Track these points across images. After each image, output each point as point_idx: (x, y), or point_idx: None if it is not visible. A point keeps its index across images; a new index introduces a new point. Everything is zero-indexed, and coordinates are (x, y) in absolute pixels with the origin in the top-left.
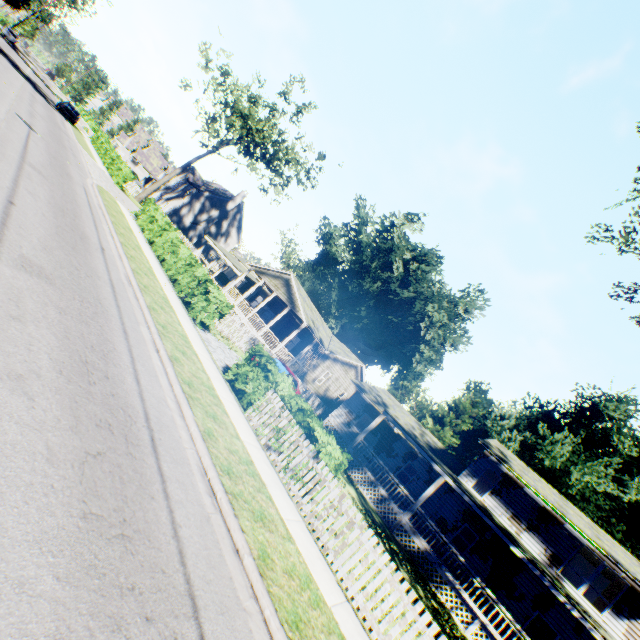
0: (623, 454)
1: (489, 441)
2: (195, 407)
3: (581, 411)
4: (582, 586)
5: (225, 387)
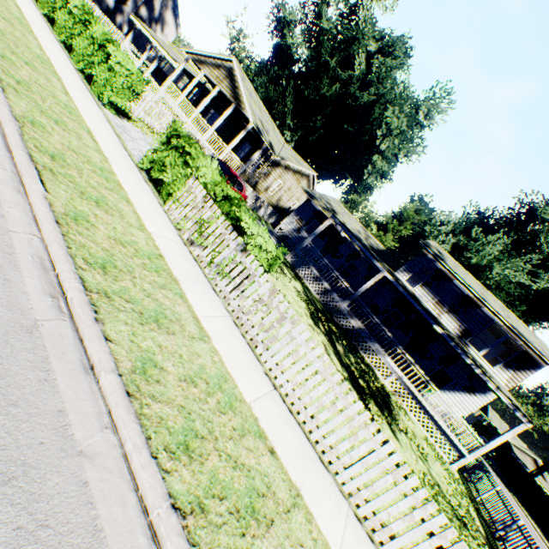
0: (544, 253)
1: (429, 242)
2: (55, 184)
3: (517, 216)
4: (483, 350)
5: (137, 176)
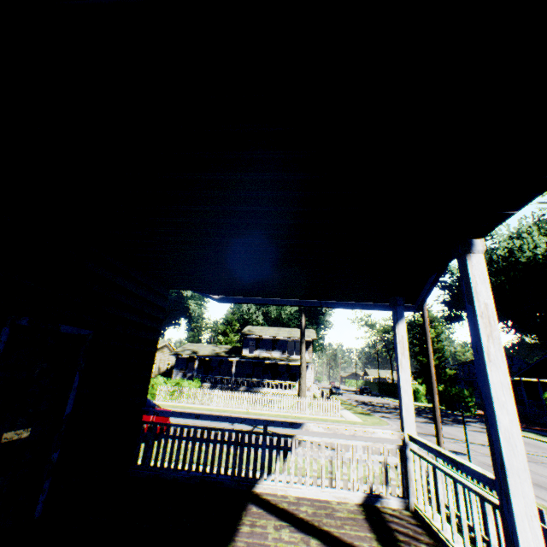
0: None
1: (244, 330)
2: None
3: None
4: (294, 353)
5: None
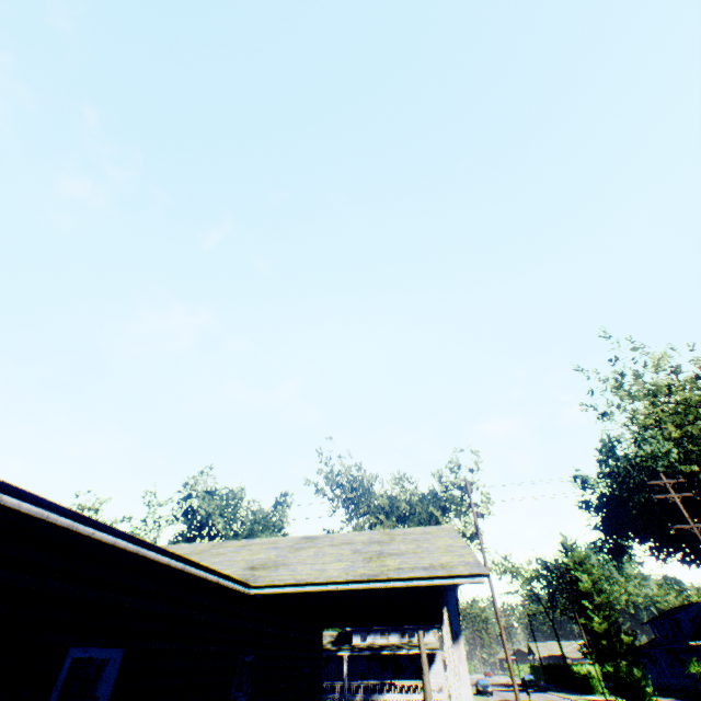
0: None
1: None
2: None
3: None
4: (415, 634)
5: None
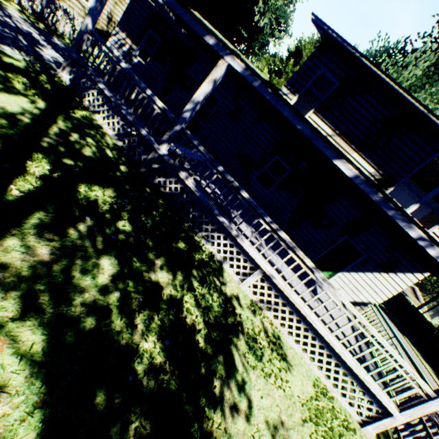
0: None
1: None
2: None
3: (436, 40)
4: (414, 205)
5: None
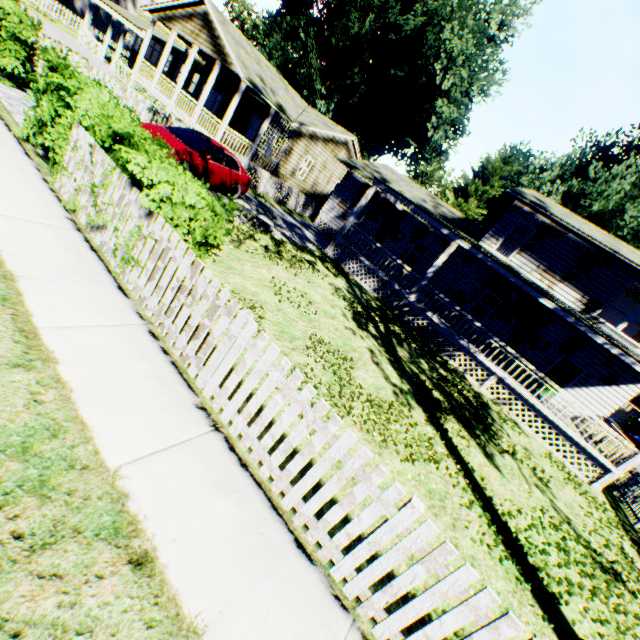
0: None
1: (523, 191)
2: None
3: None
4: (622, 323)
5: (6, 148)
